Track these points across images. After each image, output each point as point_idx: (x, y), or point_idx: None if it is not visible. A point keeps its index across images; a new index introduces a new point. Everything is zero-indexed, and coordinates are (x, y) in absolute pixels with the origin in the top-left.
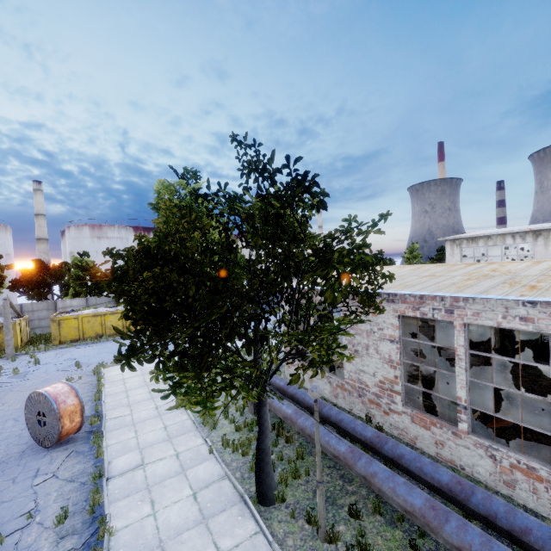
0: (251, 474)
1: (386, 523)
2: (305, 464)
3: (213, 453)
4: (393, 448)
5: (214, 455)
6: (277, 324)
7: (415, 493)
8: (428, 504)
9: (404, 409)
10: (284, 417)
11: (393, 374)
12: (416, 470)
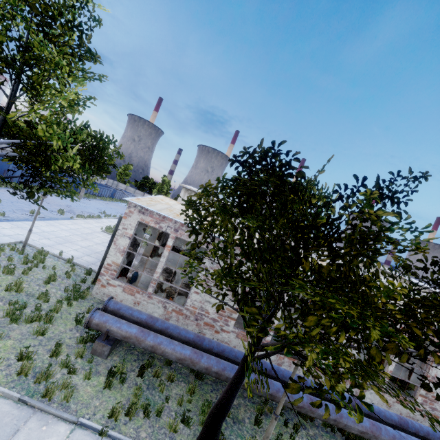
0: (171, 435)
1: (266, 417)
2: (197, 397)
3: (106, 436)
4: (265, 366)
5: (113, 437)
6: (3, 205)
7: (301, 394)
8: (309, 398)
9: (234, 329)
10: (180, 359)
11: (236, 307)
12: (280, 376)
